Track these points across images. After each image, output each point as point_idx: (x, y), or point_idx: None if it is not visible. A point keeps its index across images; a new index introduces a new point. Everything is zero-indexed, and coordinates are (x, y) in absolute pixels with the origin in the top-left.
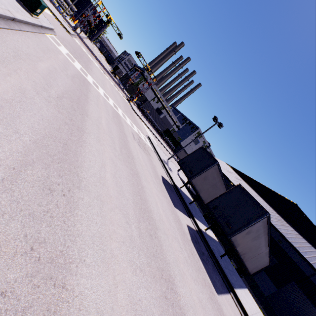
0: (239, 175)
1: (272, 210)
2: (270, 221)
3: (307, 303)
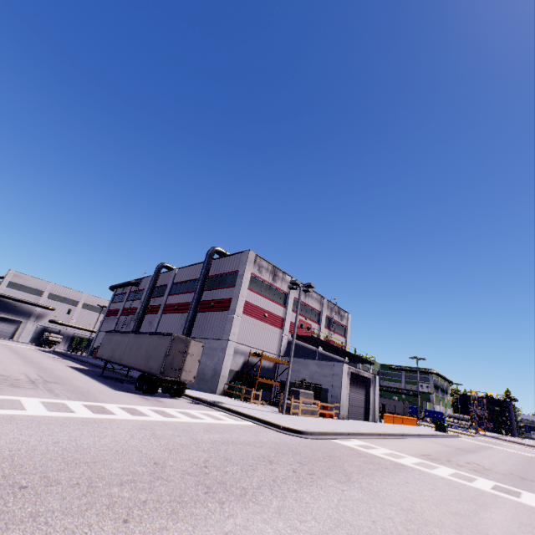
0: None
1: None
2: None
3: None
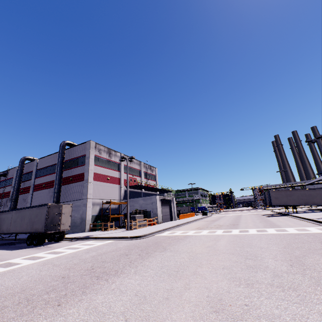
0: None
1: None
2: None
3: None
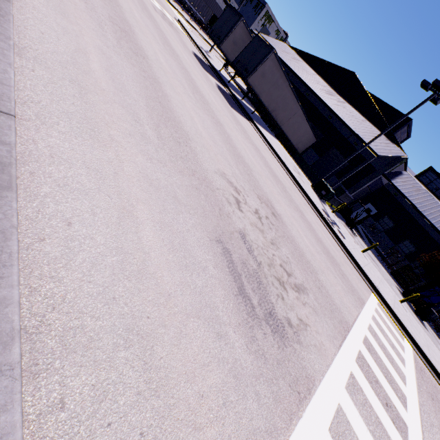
0: (301, 56)
1: (326, 85)
2: (311, 89)
3: (341, 159)
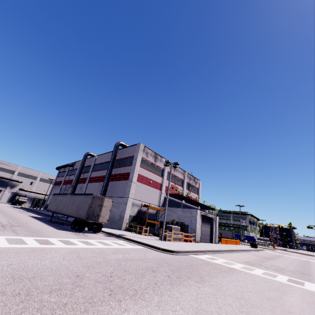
0: None
1: None
2: None
3: None
